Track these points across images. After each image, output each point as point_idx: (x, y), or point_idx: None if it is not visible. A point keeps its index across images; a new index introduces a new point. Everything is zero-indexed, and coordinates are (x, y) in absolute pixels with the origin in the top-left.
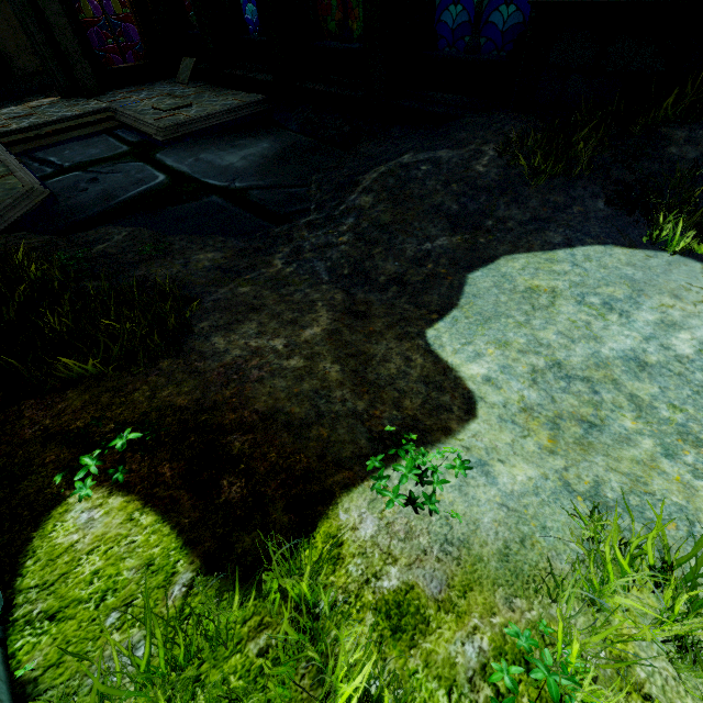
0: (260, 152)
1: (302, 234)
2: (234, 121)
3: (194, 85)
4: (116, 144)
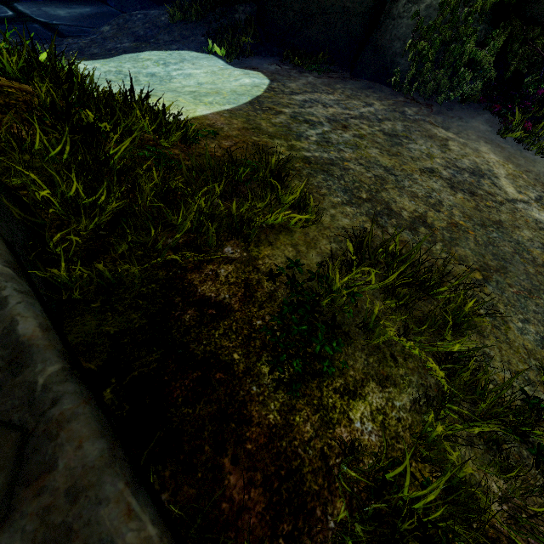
0: (81, 12)
1: (68, 40)
2: None
3: None
4: None
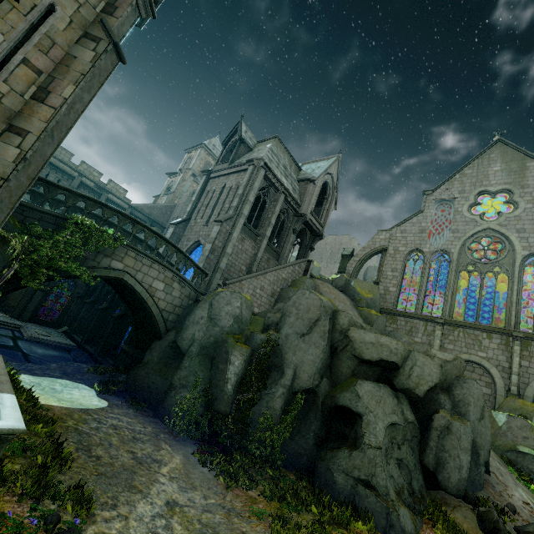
0: (51, 353)
1: (29, 364)
2: (57, 345)
3: (61, 334)
4: (10, 333)
